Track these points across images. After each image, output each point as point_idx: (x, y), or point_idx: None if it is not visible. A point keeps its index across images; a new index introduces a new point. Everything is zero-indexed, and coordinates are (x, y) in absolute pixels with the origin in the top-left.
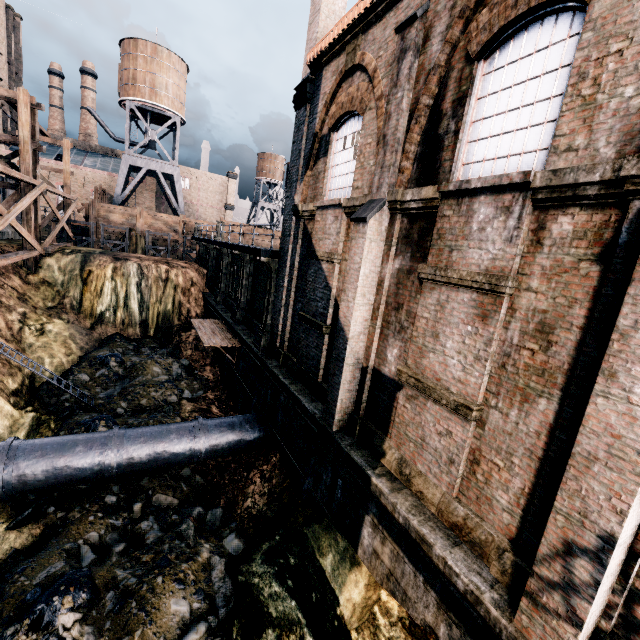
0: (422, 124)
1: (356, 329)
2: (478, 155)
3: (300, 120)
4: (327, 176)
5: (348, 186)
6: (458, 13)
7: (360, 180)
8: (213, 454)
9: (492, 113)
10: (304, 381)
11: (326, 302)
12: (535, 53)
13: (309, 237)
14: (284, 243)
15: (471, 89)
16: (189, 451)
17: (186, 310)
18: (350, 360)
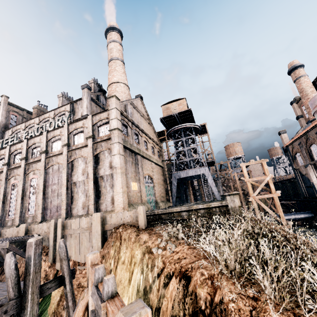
0: (308, 154)
1: (314, 182)
2: (316, 156)
3: (287, 154)
4: (298, 162)
5: (303, 162)
6: (304, 143)
7: (304, 161)
8: (300, 218)
9: (315, 152)
10: (314, 198)
11: (309, 182)
12: (315, 147)
13: (300, 172)
14: (295, 175)
15: (311, 150)
16: (294, 217)
17: (273, 204)
18: (316, 187)
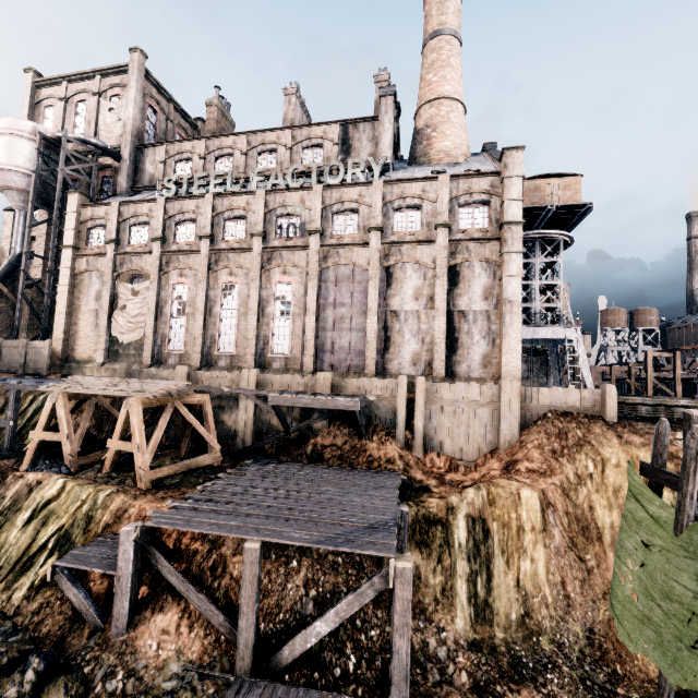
0: None
1: None
2: None
3: None
4: None
5: None
6: None
7: None
8: None
9: None
10: None
11: None
12: None
13: None
14: None
15: None
16: None
17: None
18: None
